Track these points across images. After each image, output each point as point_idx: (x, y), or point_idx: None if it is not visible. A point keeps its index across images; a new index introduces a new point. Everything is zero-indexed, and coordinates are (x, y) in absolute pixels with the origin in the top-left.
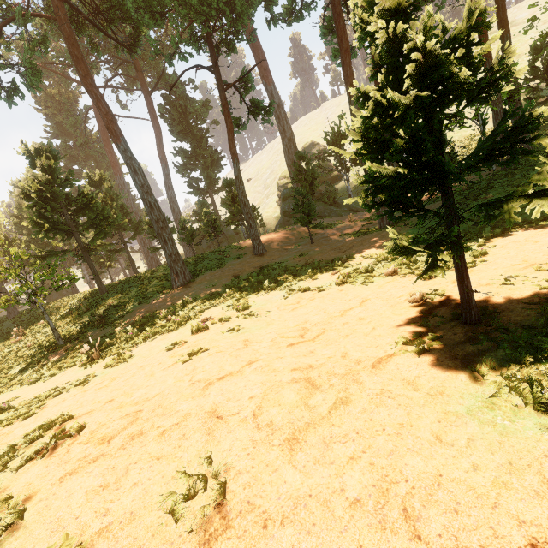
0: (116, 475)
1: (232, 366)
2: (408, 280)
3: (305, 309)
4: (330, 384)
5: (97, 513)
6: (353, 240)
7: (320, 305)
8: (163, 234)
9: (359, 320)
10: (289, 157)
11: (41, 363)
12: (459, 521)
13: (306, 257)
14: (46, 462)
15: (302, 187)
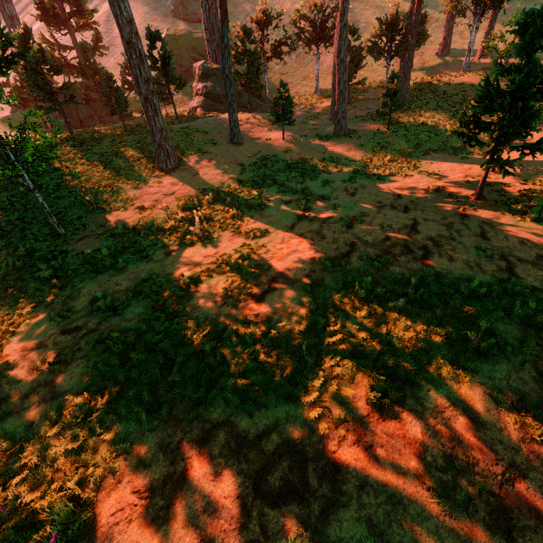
0: (448, 256)
1: (406, 221)
2: (408, 179)
3: (362, 195)
4: (465, 222)
5: (465, 263)
6: (322, 143)
7: (370, 192)
8: (154, 100)
9: (418, 200)
10: (210, 20)
11: (67, 253)
12: (542, 242)
13: (293, 153)
14: (394, 265)
15: (250, 71)
